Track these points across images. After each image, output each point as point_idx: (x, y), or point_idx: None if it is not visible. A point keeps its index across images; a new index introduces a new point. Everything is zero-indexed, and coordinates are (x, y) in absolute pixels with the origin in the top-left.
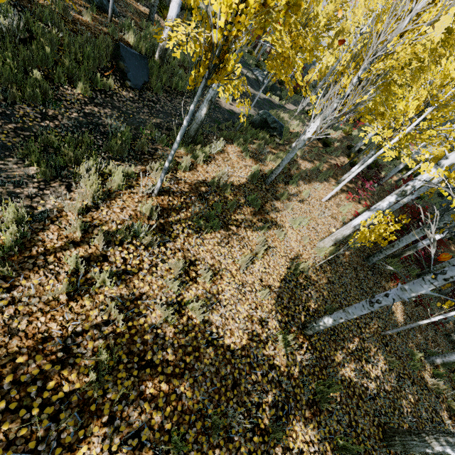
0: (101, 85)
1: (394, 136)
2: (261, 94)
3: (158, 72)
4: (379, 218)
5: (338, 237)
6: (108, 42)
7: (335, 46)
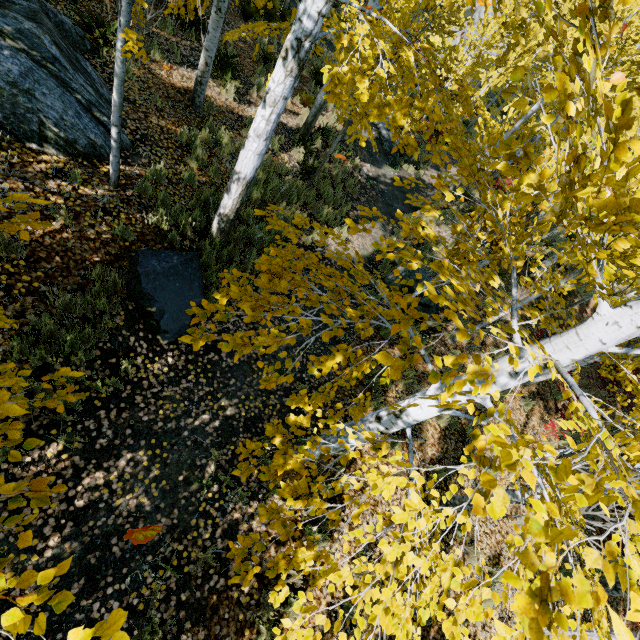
0: (107, 391)
1: None
2: (387, 172)
3: (220, 256)
4: None
5: None
6: (114, 276)
7: (510, 62)
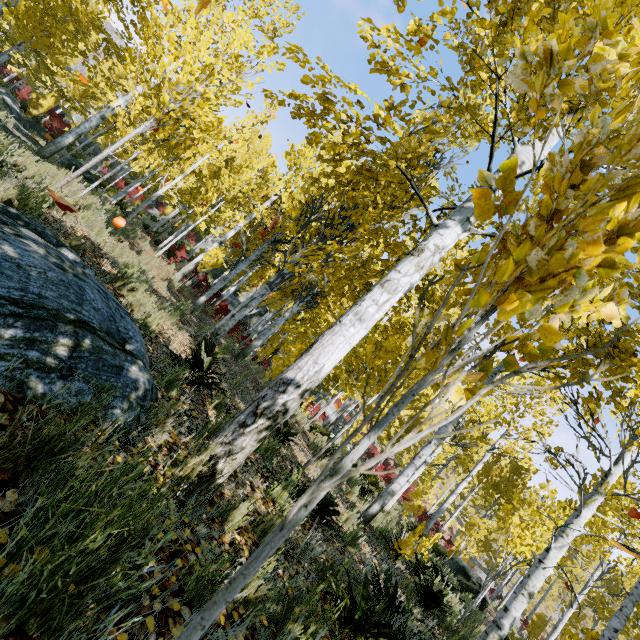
0: None
1: (198, 218)
2: (23, 128)
3: None
4: (214, 252)
5: (185, 272)
6: None
7: None
